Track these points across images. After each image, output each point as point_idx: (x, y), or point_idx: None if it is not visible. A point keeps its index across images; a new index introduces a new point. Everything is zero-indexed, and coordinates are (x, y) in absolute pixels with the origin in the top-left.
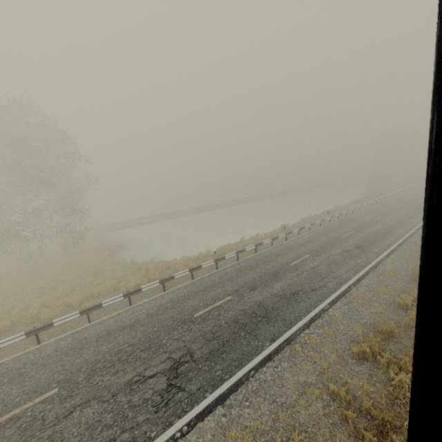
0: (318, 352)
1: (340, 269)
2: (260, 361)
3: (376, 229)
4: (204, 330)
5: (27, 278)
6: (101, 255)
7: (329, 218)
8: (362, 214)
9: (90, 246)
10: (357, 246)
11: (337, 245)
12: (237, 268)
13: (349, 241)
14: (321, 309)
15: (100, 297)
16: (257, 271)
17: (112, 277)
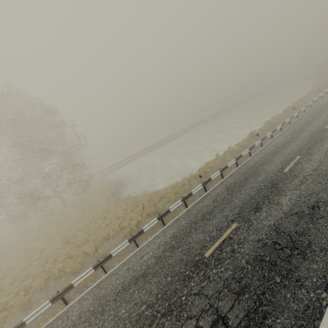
0: None
1: None
2: None
3: None
4: (225, 277)
5: (56, 229)
6: (105, 197)
7: (297, 114)
8: None
9: (96, 190)
10: None
11: (326, 138)
12: (226, 187)
13: None
14: None
15: (110, 240)
16: (250, 186)
17: (117, 216)
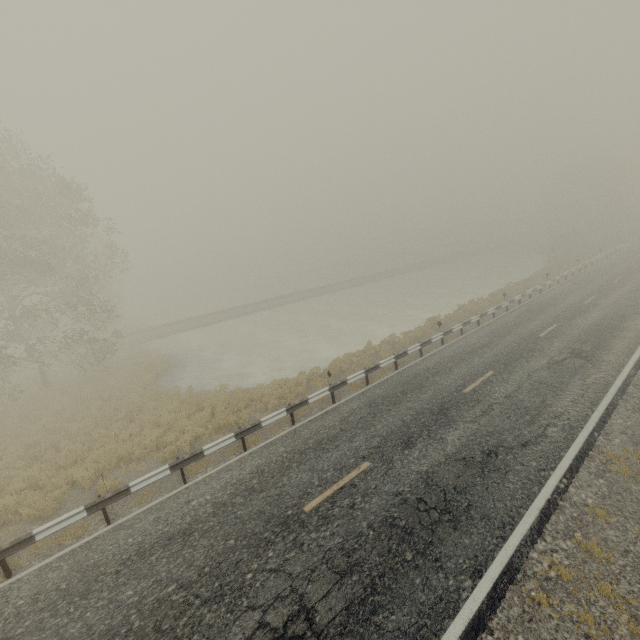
0: (584, 606)
1: (559, 399)
2: (463, 635)
3: (593, 320)
4: (329, 546)
5: (15, 428)
6: (140, 381)
7: (507, 304)
8: (558, 294)
9: (122, 366)
10: (574, 352)
11: (536, 351)
12: (369, 401)
13: (554, 343)
14: (554, 488)
15: (131, 464)
16: (408, 405)
17: (156, 422)
